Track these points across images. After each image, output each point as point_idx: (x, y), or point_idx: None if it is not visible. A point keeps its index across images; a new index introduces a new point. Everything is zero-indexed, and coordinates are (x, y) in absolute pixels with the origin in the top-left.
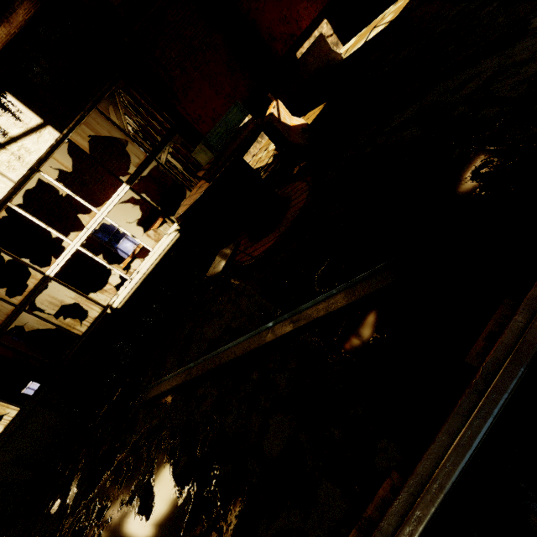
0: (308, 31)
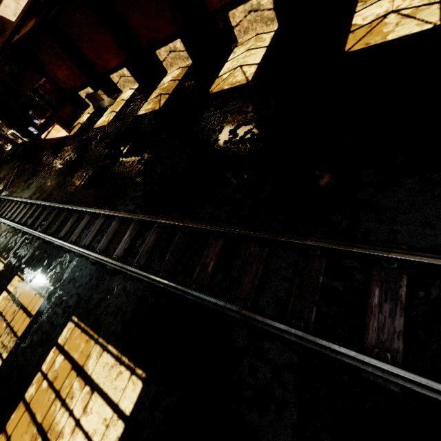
0: (115, 69)
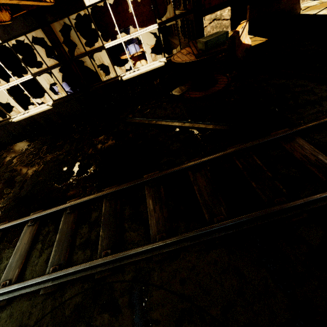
0: None
